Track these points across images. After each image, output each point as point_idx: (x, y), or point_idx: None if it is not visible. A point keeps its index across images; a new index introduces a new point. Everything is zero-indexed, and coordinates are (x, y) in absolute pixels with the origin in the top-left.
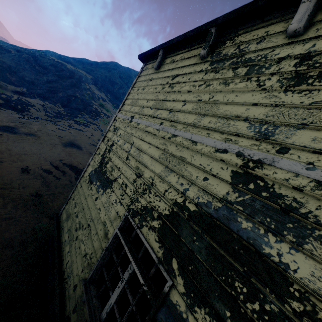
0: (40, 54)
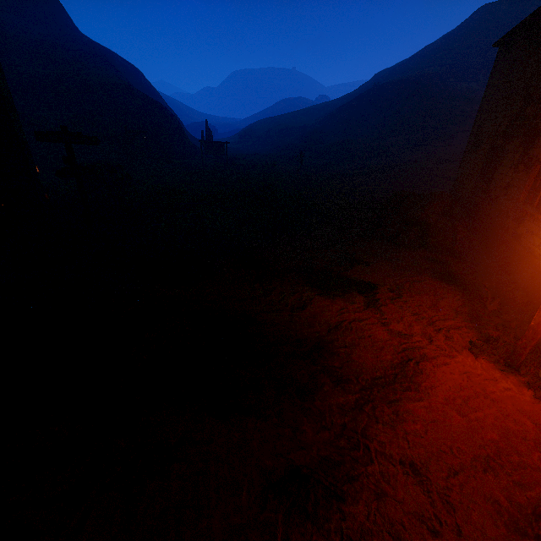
0: (377, 87)
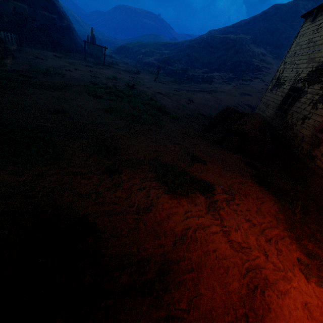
0: (210, 38)
